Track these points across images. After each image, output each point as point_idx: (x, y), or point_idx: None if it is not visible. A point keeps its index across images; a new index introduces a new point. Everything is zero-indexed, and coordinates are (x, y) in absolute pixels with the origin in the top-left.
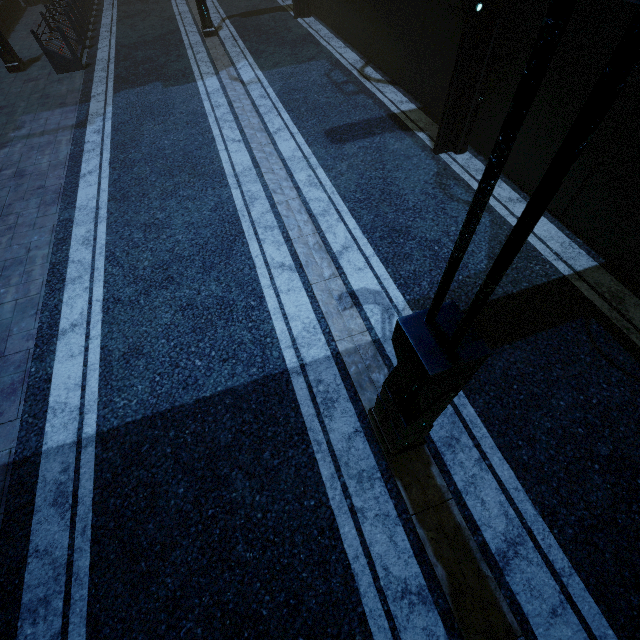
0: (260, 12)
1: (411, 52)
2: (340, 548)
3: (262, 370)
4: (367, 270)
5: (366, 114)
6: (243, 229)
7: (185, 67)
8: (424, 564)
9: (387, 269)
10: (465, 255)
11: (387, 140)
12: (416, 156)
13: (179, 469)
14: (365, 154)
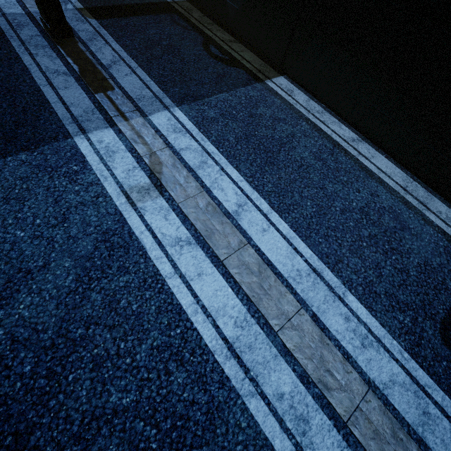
0: None
1: None
2: (21, 63)
3: None
4: None
5: None
6: None
7: None
8: (69, 67)
9: None
10: None
11: None
12: None
13: None
14: None
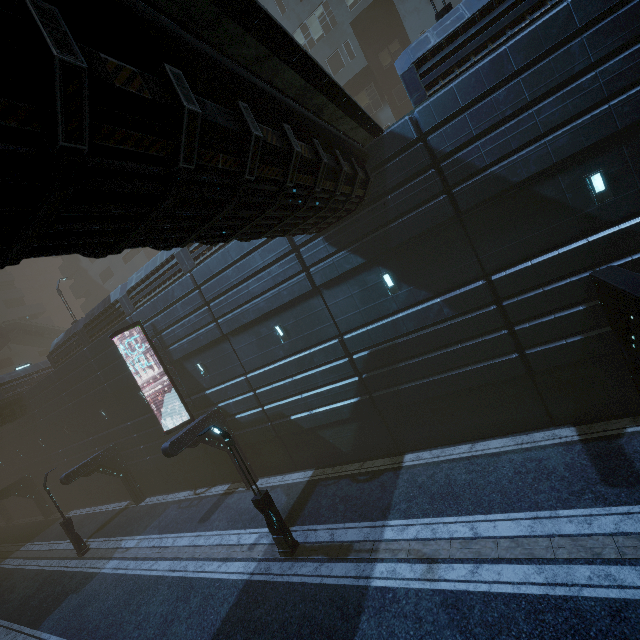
0: (110, 520)
1: (214, 471)
2: (296, 583)
3: (239, 589)
4: (252, 535)
5: (211, 503)
6: (191, 576)
7: (83, 575)
8: (317, 560)
9: (259, 528)
10: (279, 501)
11: (227, 501)
12: (243, 496)
13: (233, 636)
14: (222, 512)
